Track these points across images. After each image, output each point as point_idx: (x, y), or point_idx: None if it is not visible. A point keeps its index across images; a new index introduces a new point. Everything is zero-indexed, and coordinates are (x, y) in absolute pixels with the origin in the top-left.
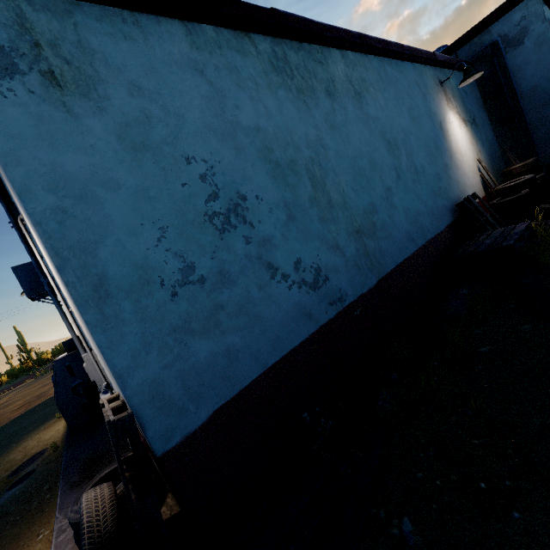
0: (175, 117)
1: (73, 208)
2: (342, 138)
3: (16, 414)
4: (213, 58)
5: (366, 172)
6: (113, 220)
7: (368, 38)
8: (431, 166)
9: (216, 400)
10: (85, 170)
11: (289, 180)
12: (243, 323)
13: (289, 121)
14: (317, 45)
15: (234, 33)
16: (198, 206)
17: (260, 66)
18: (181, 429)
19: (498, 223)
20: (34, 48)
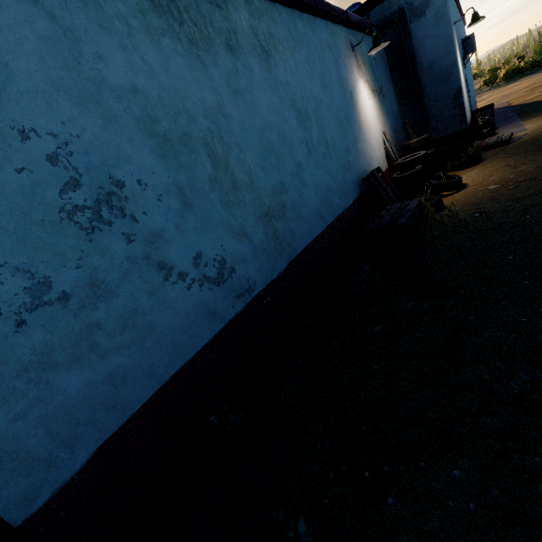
0: None
1: None
2: (247, 106)
3: None
4: None
5: (275, 146)
6: None
7: None
8: (342, 139)
9: (98, 435)
10: None
11: (182, 158)
12: (130, 339)
13: (179, 82)
14: None
15: None
16: (47, 200)
17: (133, 0)
18: (50, 483)
19: (397, 196)
20: None
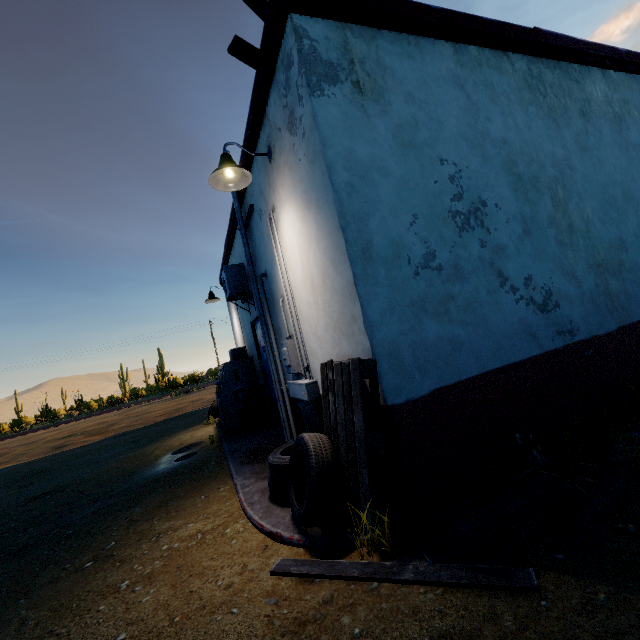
0: (436, 123)
1: (357, 185)
2: (592, 162)
3: (160, 419)
4: (473, 74)
5: (618, 203)
6: (381, 200)
7: (639, 56)
8: None
9: (437, 379)
10: (368, 158)
11: (529, 195)
12: (469, 320)
13: (536, 138)
14: (575, 63)
15: (494, 52)
16: (444, 203)
17: (514, 83)
18: (407, 391)
19: None
20: (350, 64)
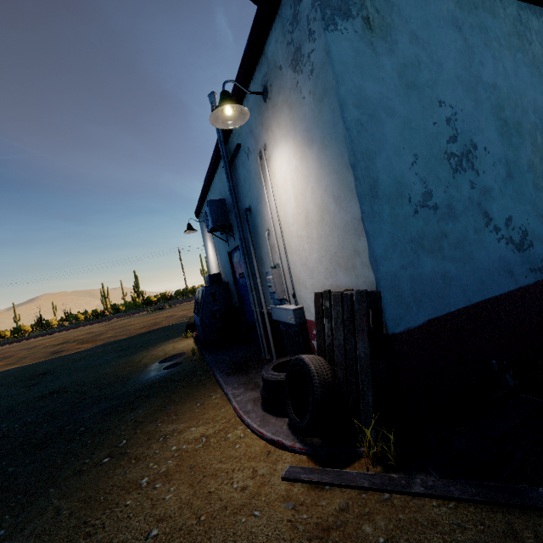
0: (436, 65)
1: (366, 123)
2: None
3: (141, 331)
4: (470, 17)
5: None
6: (387, 139)
7: None
8: None
9: (430, 311)
10: (376, 96)
11: (513, 140)
12: (458, 256)
13: (521, 84)
14: None
15: None
16: (441, 144)
17: (505, 28)
18: (405, 321)
19: None
20: None
